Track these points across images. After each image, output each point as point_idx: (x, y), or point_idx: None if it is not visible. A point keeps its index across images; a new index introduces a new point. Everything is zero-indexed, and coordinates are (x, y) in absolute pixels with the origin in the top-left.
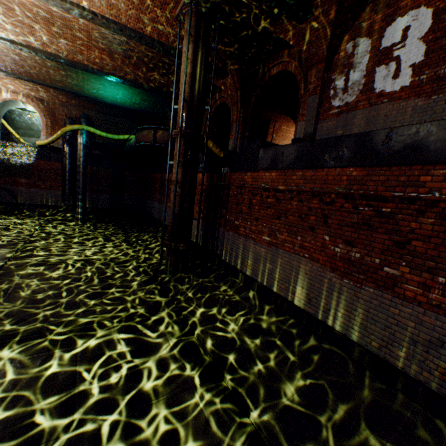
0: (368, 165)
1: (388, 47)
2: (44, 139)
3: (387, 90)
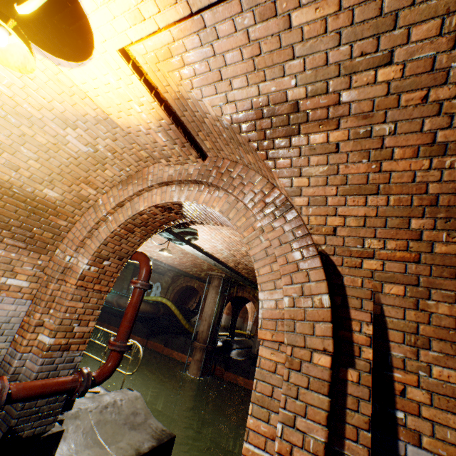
0: None
1: None
2: None
3: None
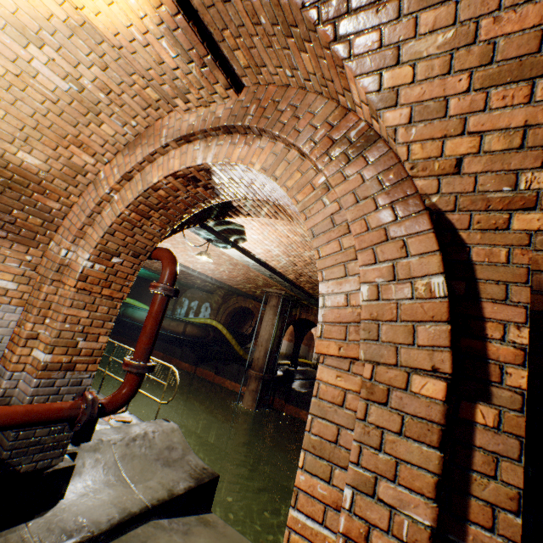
0: None
1: None
2: None
3: None
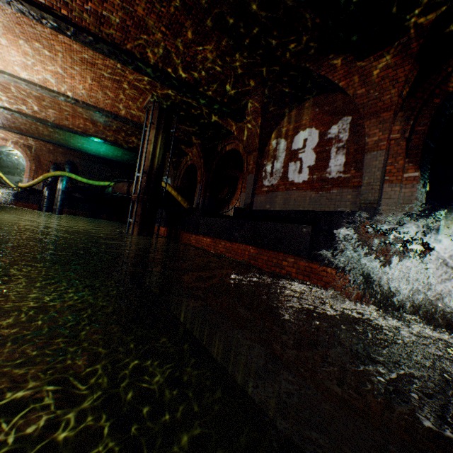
0: (258, 246)
1: (296, 149)
2: (26, 181)
3: (295, 180)
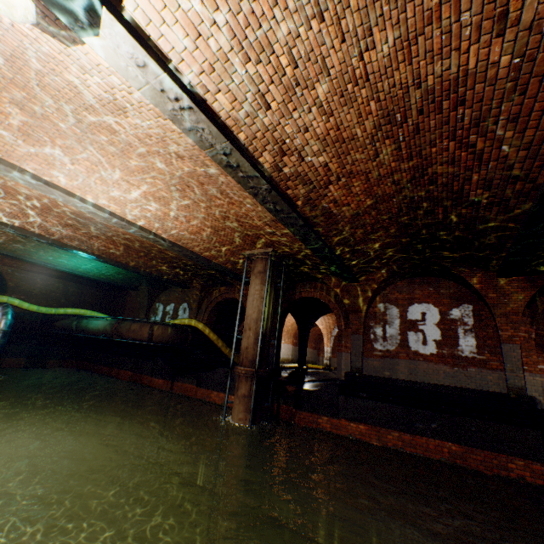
0: (466, 444)
1: (413, 320)
2: None
3: (420, 351)
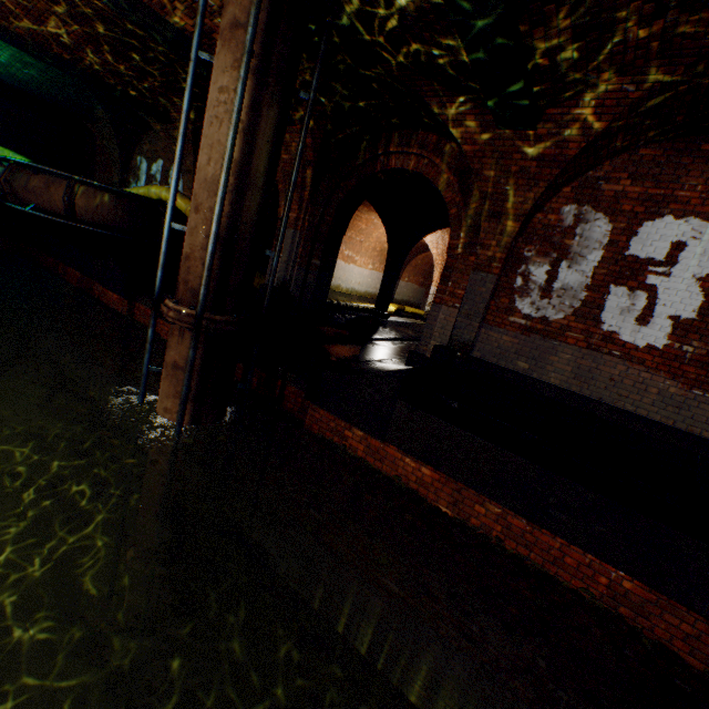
0: (668, 595)
1: (641, 258)
2: None
3: (623, 336)
